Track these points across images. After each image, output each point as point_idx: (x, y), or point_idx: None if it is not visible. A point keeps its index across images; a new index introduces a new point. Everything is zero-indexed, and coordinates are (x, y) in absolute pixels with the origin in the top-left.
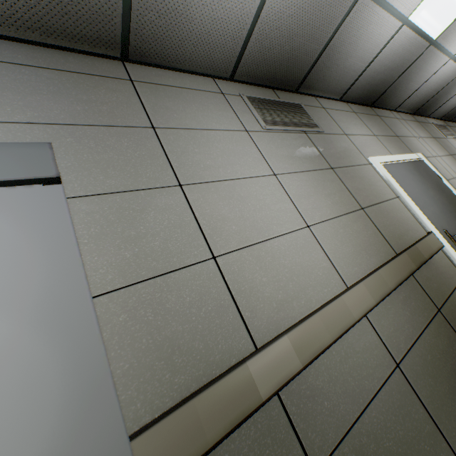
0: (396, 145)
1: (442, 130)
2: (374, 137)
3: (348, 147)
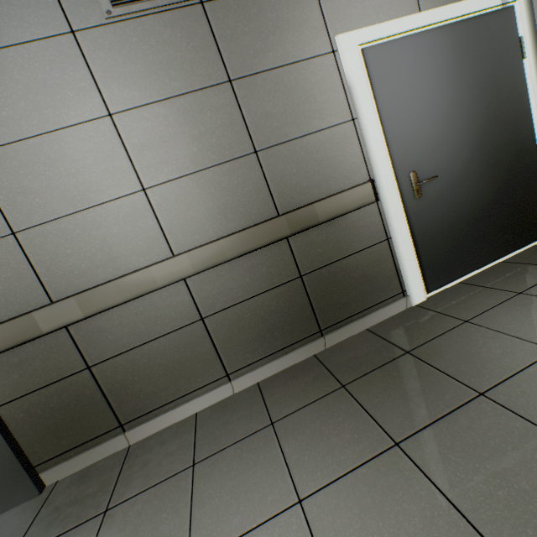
0: None
1: None
2: None
3: (297, 18)
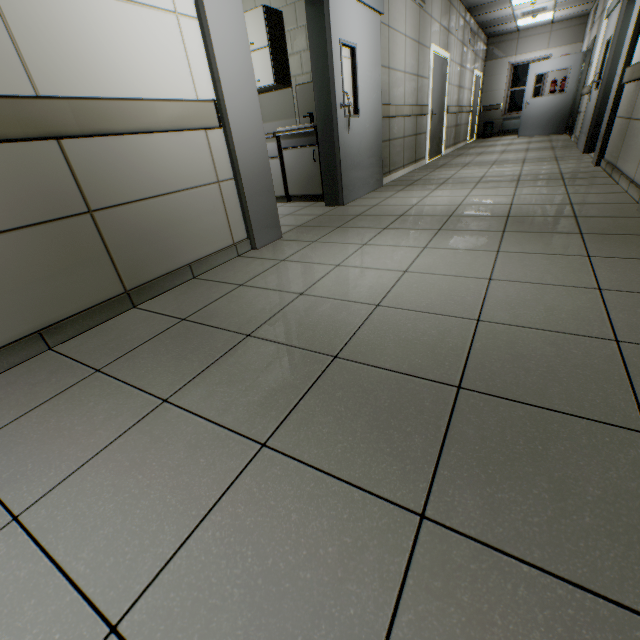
0: (444, 40)
1: (471, 38)
2: (439, 27)
3: (428, 30)
